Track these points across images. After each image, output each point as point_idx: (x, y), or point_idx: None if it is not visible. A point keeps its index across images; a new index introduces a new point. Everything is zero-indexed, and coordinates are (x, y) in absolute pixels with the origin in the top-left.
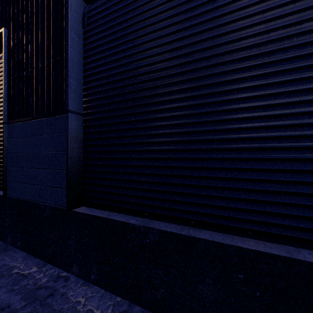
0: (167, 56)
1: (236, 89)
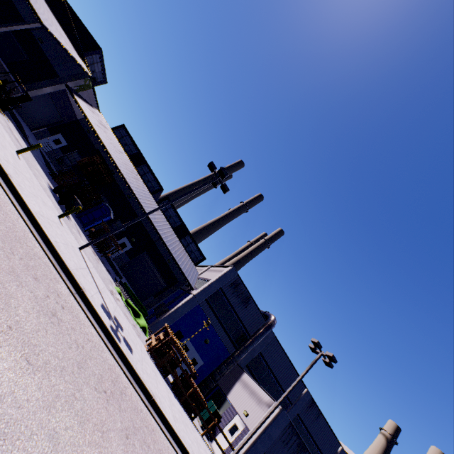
0: (4, 50)
1: (2, 58)
